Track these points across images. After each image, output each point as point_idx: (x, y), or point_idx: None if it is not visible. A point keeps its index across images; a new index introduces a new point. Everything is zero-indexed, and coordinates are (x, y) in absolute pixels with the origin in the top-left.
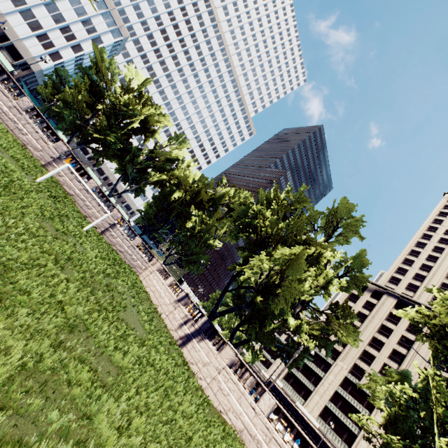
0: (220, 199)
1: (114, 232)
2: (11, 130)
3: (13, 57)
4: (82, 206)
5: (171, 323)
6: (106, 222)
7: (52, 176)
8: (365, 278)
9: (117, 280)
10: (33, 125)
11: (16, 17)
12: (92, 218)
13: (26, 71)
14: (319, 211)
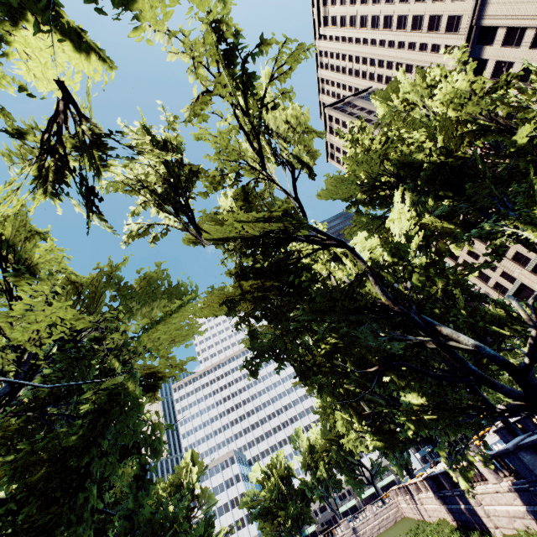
0: None
1: (360, 530)
2: None
3: None
4: None
5: (417, 514)
6: (351, 536)
7: None
8: None
9: None
10: None
11: None
12: None
13: None
14: None
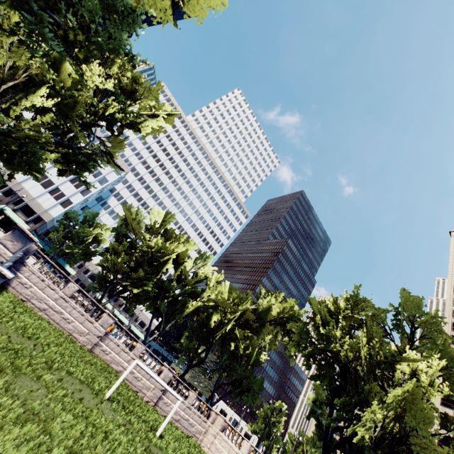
0: (266, 313)
1: (166, 397)
2: (57, 323)
3: (27, 215)
4: (131, 381)
5: None
6: (158, 390)
7: (101, 360)
8: None
9: None
10: (79, 308)
11: (31, 182)
12: (142, 391)
13: (39, 223)
14: (382, 309)
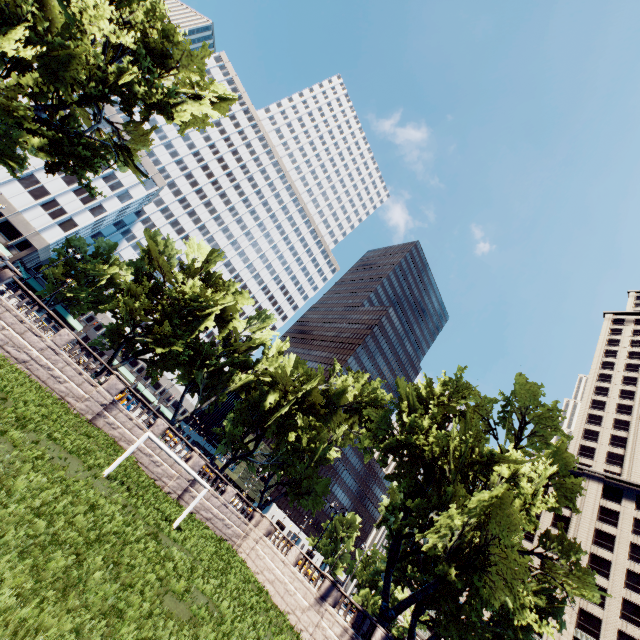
0: (339, 396)
1: (196, 490)
2: (43, 381)
3: (8, 236)
4: (147, 465)
5: None
6: (184, 480)
7: (105, 434)
8: (575, 485)
9: (259, 630)
10: (75, 365)
11: (13, 187)
12: (162, 480)
13: (27, 251)
14: (489, 399)
